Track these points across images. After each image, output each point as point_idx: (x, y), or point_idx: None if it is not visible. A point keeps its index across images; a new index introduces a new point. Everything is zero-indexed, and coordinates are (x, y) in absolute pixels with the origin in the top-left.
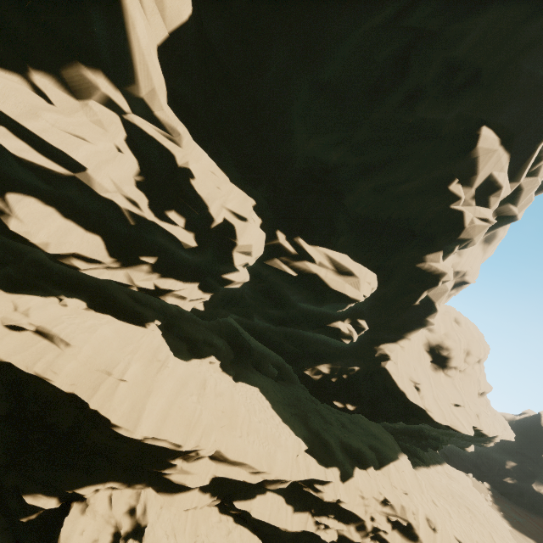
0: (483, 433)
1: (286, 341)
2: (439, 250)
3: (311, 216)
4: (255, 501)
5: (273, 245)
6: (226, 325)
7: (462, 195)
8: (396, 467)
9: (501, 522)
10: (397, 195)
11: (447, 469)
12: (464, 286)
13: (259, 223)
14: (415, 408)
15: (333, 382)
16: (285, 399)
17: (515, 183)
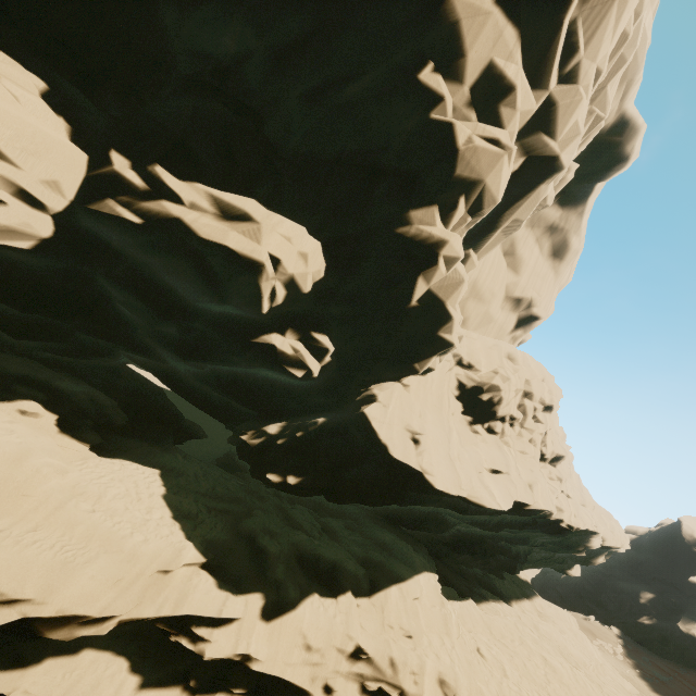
0: (561, 528)
1: (224, 395)
2: (431, 204)
3: (192, 140)
4: (37, 672)
5: (104, 176)
6: (135, 380)
7: (445, 92)
8: (403, 592)
9: (619, 681)
10: (344, 106)
11: (539, 605)
12: (534, 324)
13: (56, 124)
14: (409, 473)
15: (280, 446)
16: (216, 489)
17: (542, 92)
